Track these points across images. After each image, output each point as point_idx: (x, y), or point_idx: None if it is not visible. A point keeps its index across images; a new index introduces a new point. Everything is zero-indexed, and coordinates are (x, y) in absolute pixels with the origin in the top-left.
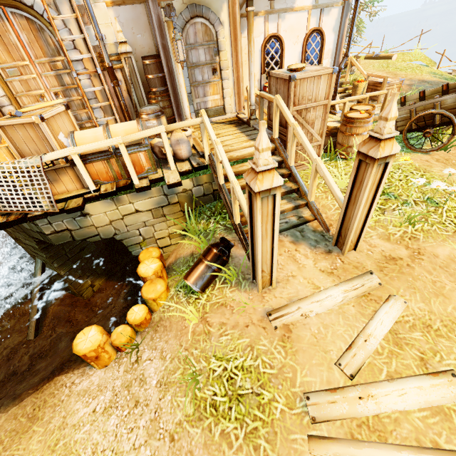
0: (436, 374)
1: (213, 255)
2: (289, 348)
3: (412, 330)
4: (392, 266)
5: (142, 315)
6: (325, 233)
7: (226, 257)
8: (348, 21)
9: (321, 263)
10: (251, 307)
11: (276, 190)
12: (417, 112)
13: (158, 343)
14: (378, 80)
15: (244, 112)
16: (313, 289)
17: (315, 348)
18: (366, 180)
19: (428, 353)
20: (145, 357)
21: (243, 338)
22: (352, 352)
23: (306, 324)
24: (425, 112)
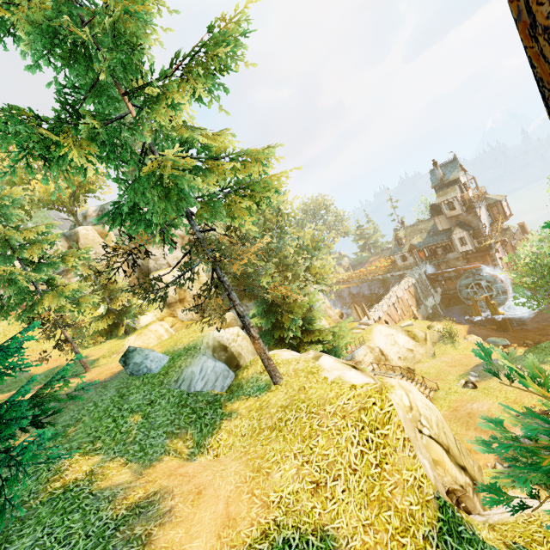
0: None
1: None
2: None
3: None
4: None
5: None
6: None
7: None
8: None
9: None
10: None
11: None
12: None
13: None
14: None
15: None
16: None
17: None
18: None
19: None
20: None
21: None
22: None
23: None
24: None
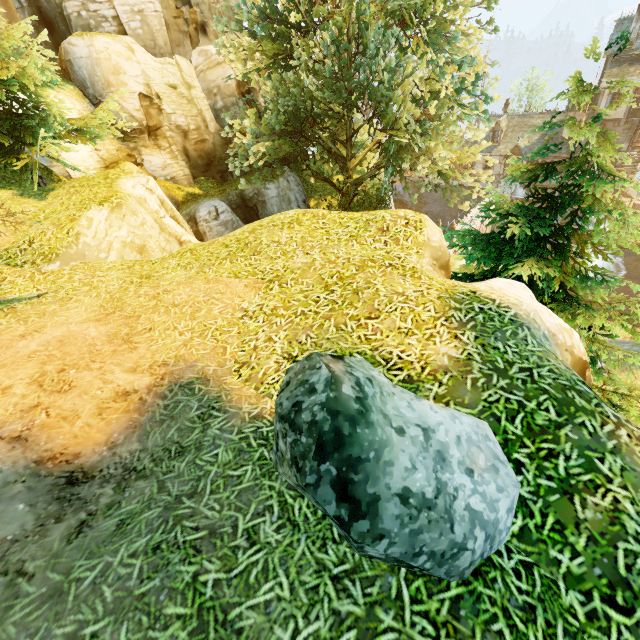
0: None
1: None
2: None
3: None
4: None
5: None
6: None
7: None
8: None
9: None
10: None
11: None
12: None
13: None
14: None
15: None
16: None
17: None
18: None
19: None
20: None
21: None
22: None
23: None
24: None
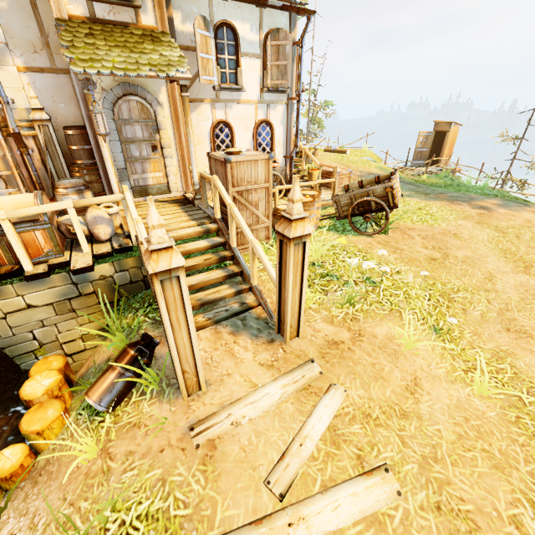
0: (370, 472)
1: (128, 357)
2: (211, 472)
3: (352, 422)
4: (334, 351)
5: (16, 461)
6: (270, 320)
7: (147, 359)
8: (309, 118)
9: (262, 356)
10: (172, 422)
11: (178, 271)
12: (357, 199)
13: (32, 503)
14: (330, 170)
15: (192, 192)
16: (250, 388)
17: (242, 465)
18: (288, 260)
19: (366, 447)
20: (6, 532)
21: (154, 469)
22: (284, 462)
23: (235, 435)
24: (362, 199)
